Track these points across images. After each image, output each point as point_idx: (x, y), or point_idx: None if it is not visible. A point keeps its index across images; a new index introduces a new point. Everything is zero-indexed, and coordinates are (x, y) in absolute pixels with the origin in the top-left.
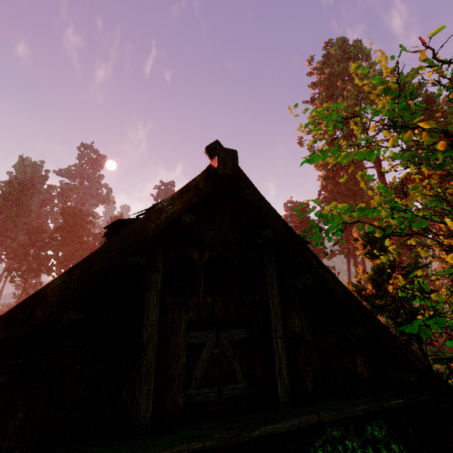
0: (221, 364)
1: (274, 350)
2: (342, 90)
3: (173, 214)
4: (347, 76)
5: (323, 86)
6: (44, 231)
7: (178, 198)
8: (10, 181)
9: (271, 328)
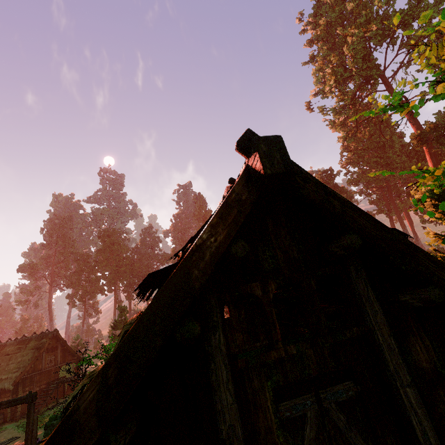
0: (334, 442)
1: (405, 407)
2: (344, 37)
3: (219, 248)
4: (346, 20)
5: (321, 40)
6: (89, 256)
7: (218, 223)
8: (51, 219)
9: (391, 374)
